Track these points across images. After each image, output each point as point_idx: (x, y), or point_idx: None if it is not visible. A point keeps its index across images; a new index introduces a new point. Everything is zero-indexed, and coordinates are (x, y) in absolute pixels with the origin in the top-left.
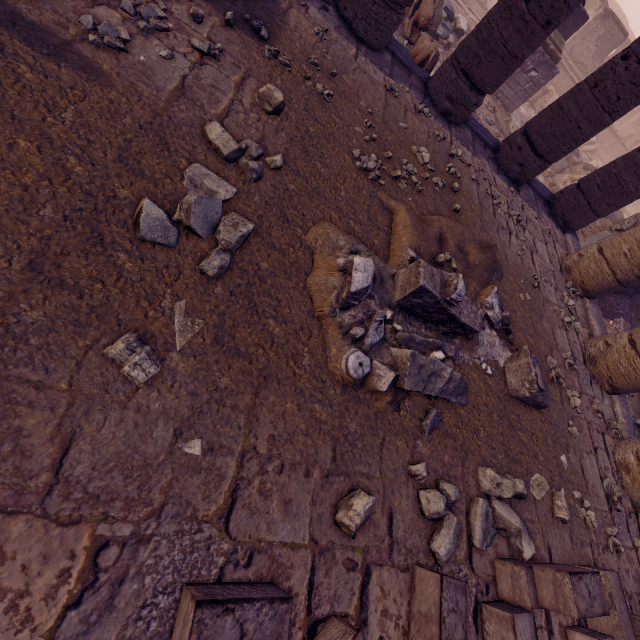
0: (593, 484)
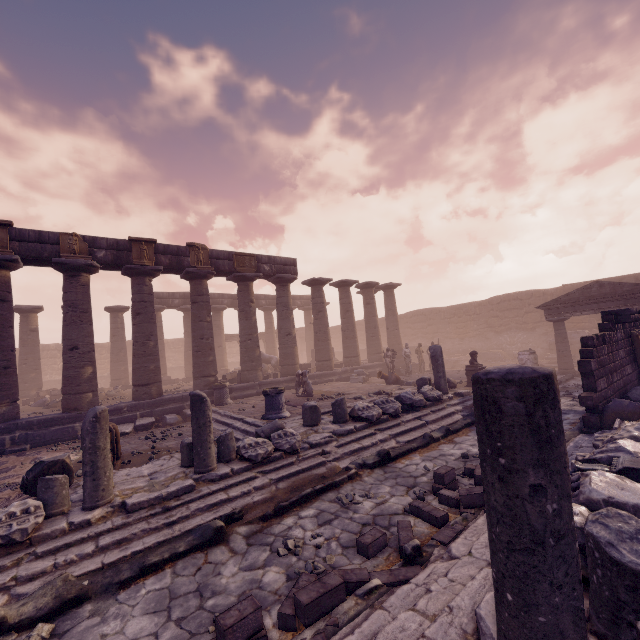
0: None
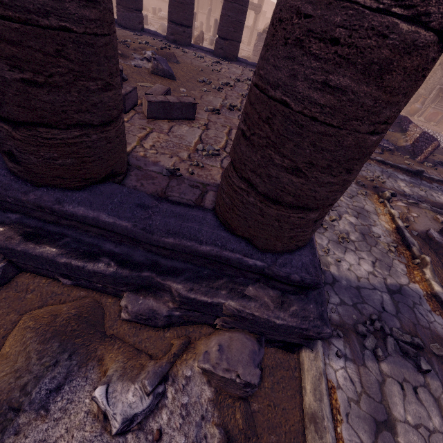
0: (209, 101)
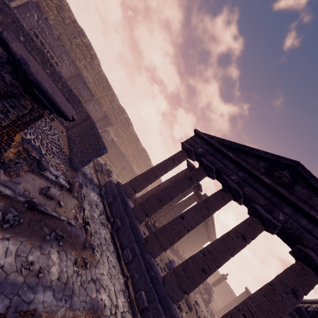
0: None
